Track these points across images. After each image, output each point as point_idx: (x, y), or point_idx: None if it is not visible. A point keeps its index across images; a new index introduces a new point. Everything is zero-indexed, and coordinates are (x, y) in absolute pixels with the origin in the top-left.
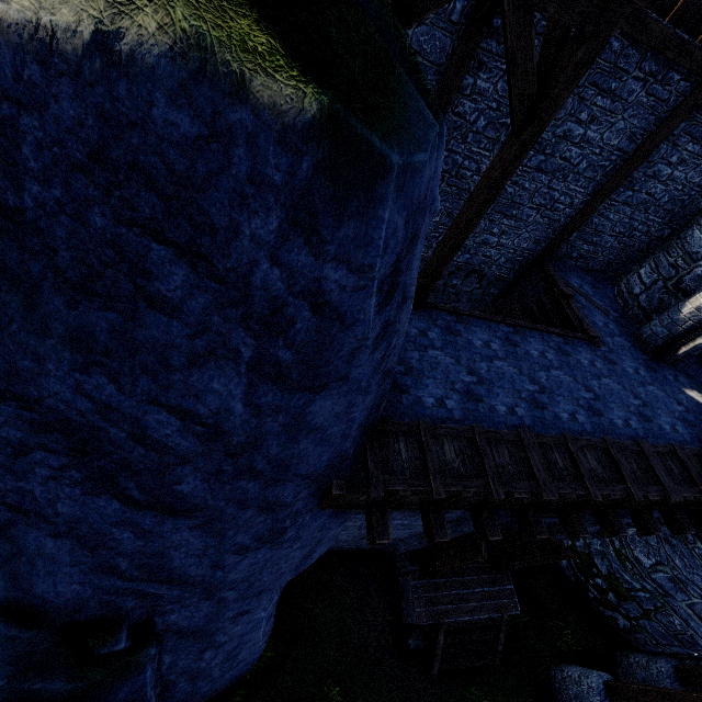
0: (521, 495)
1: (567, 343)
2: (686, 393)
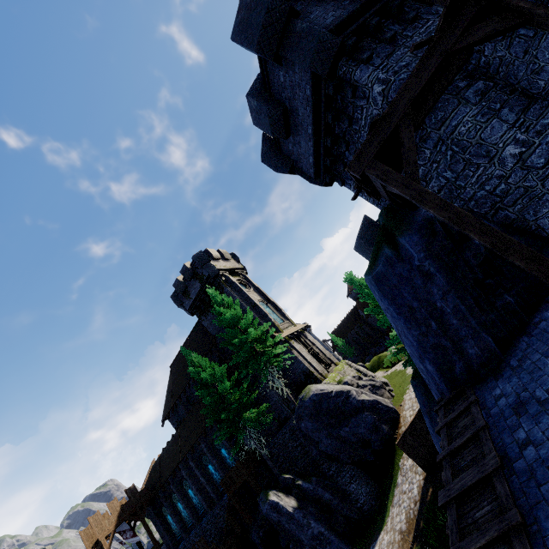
0: (443, 477)
1: None
2: None
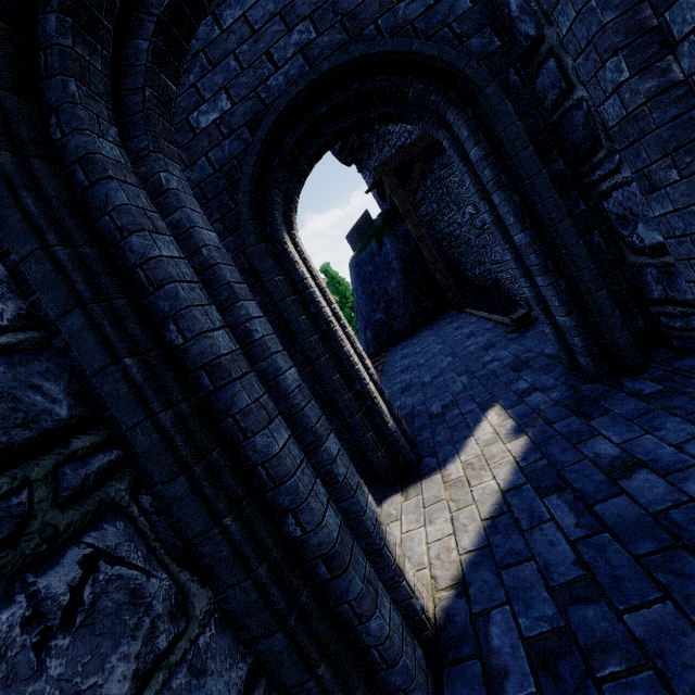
0: None
1: (488, 329)
2: (486, 409)
